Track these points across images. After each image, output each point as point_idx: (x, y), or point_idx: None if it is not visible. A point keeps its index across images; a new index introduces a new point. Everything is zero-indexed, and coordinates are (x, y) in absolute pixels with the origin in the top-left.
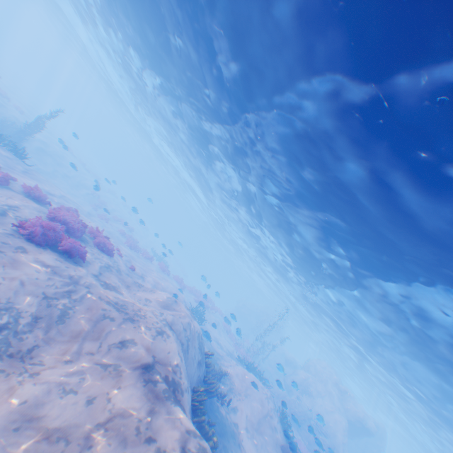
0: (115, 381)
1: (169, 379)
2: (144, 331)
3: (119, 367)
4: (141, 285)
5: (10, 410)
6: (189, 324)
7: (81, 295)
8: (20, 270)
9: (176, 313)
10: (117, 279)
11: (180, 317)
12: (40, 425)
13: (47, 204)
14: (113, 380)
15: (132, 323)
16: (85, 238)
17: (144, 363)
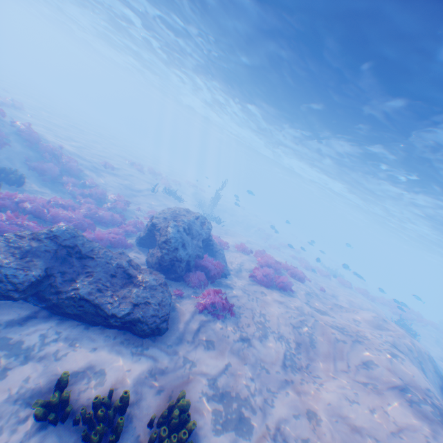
0: (380, 397)
1: (429, 403)
2: (377, 354)
3: (376, 386)
4: (342, 307)
5: (323, 406)
6: (413, 345)
7: (312, 323)
8: (271, 308)
9: (393, 334)
10: (320, 304)
11: (399, 338)
12: (347, 421)
13: (249, 253)
14: (378, 396)
15: (362, 346)
16: (282, 273)
17: (396, 384)
